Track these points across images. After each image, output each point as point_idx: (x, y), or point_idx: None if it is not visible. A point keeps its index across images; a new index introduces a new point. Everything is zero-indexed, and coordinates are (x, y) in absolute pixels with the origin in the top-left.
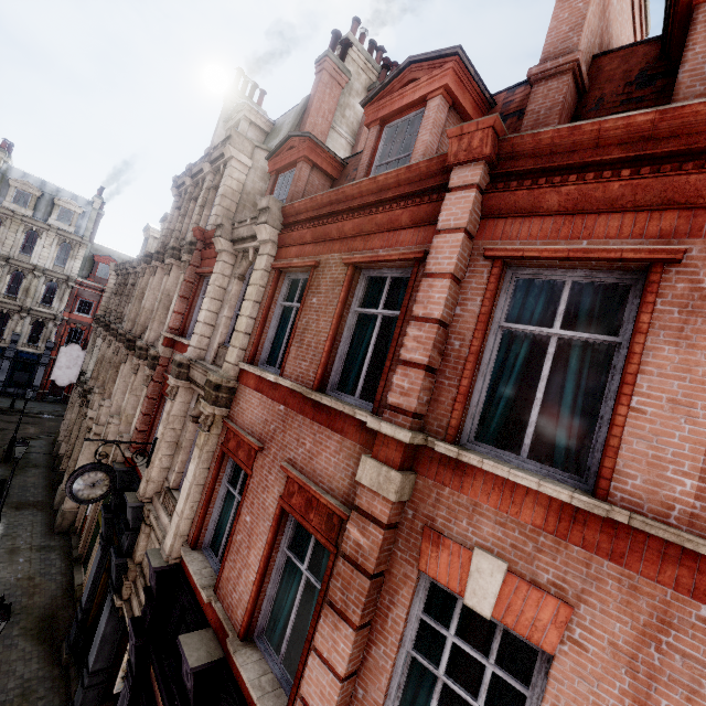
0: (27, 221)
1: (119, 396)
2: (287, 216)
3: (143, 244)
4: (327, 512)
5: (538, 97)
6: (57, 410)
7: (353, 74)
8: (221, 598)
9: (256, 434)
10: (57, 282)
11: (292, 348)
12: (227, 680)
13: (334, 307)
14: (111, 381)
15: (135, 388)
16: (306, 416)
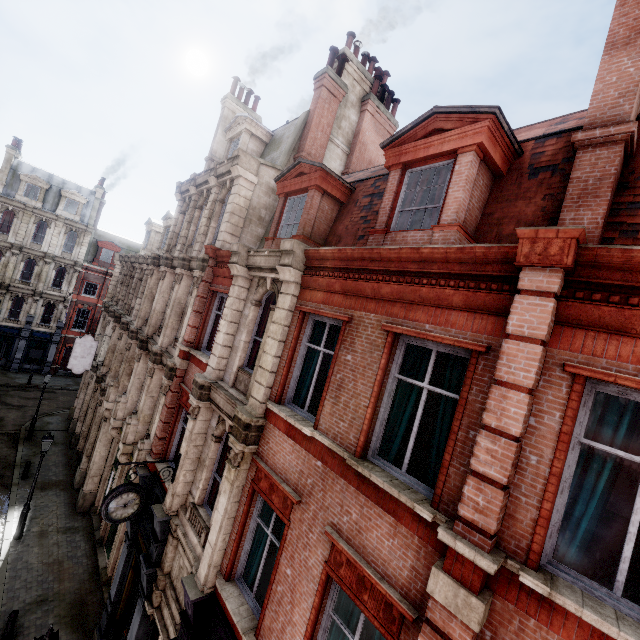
0: (37, 212)
1: (134, 392)
2: (310, 258)
3: (146, 237)
4: (384, 599)
5: (585, 164)
6: (69, 384)
7: (348, 86)
8: None
9: (291, 482)
10: (66, 268)
11: (327, 402)
12: None
13: (374, 372)
14: (125, 374)
15: (151, 391)
16: (349, 483)
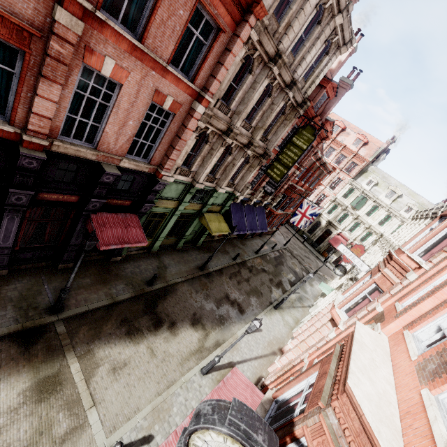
0: None
1: None
2: None
3: None
4: (16, 28)
5: None
6: None
7: None
8: None
9: None
10: None
11: None
12: None
13: None
14: None
15: None
16: None
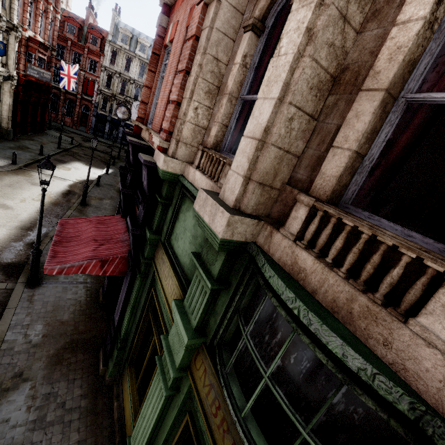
0: (126, 52)
1: None
2: None
3: None
4: None
5: None
6: None
7: None
8: None
9: None
10: (140, 87)
11: None
12: None
13: None
14: None
15: None
16: None
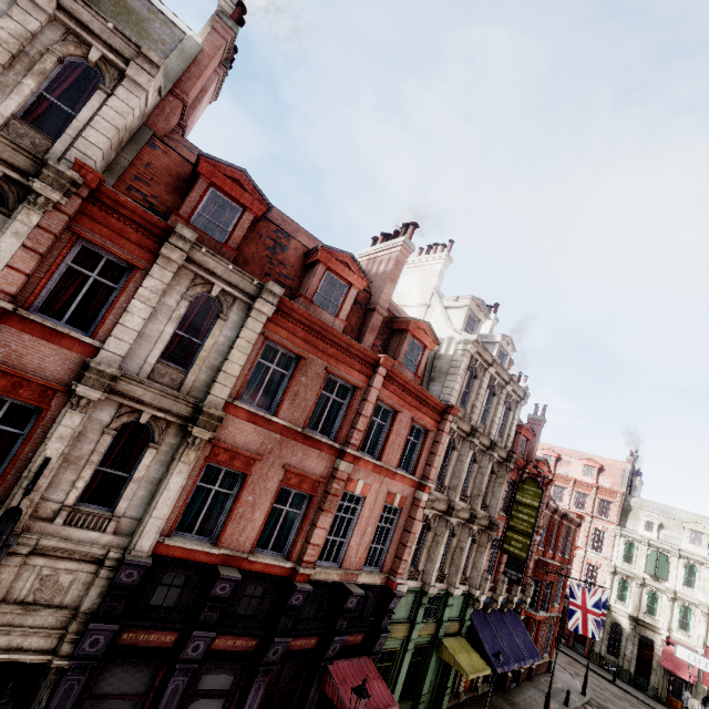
0: None
1: None
2: (280, 302)
3: None
4: (313, 482)
5: (375, 318)
6: None
7: None
8: (226, 546)
9: (253, 450)
10: None
11: (286, 402)
12: (248, 573)
13: (318, 389)
14: None
15: None
16: (298, 442)
